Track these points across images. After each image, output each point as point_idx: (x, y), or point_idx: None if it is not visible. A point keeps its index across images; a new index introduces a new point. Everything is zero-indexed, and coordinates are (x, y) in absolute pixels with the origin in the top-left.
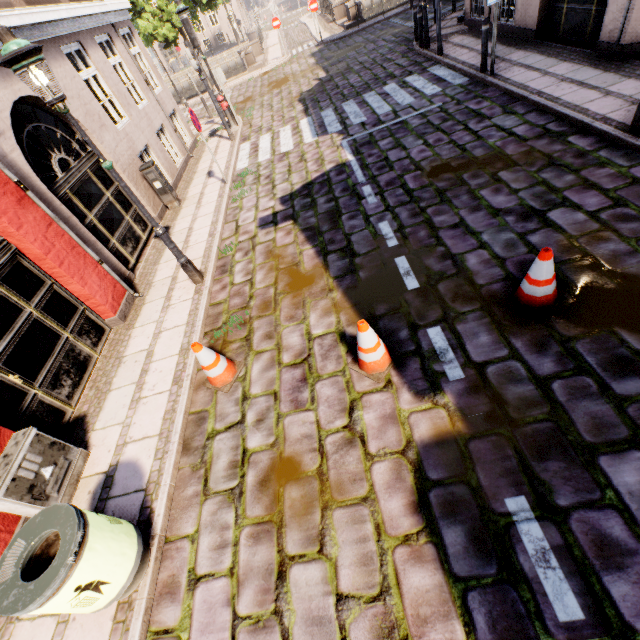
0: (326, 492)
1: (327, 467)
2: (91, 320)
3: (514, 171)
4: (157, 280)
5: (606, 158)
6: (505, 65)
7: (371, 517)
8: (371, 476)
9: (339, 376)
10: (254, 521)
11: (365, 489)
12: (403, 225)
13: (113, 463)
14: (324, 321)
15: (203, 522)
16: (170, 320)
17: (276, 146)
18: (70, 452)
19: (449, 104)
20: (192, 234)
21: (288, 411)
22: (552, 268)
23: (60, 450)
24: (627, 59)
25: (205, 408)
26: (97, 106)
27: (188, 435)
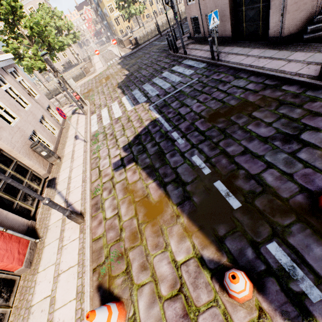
0: None
1: None
2: (1, 279)
3: (261, 111)
4: (51, 223)
5: (313, 96)
6: (223, 55)
7: None
8: None
9: (214, 307)
10: None
11: None
12: (208, 156)
13: None
14: (182, 246)
15: None
16: (65, 261)
17: (112, 114)
18: None
19: (202, 78)
20: (71, 181)
21: None
22: None
23: None
24: (288, 43)
25: None
26: None
27: None
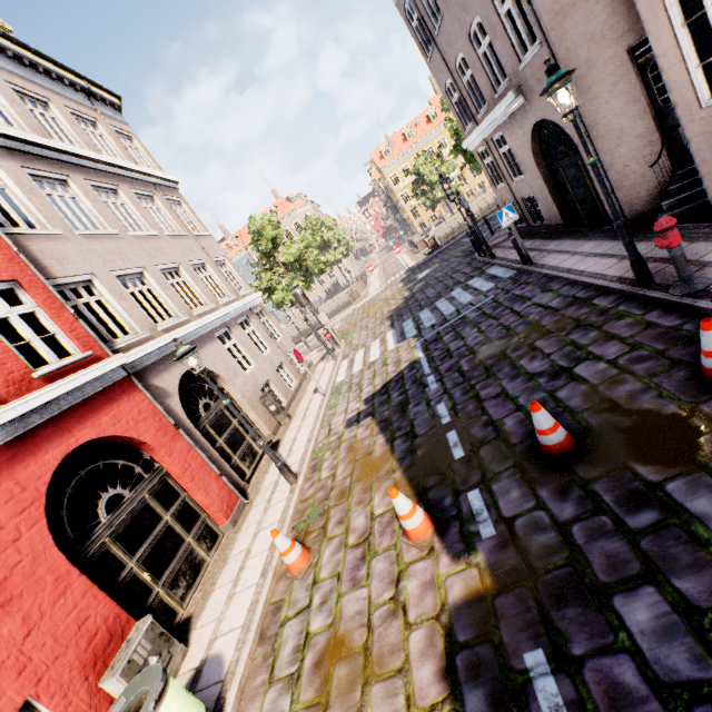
0: (368, 667)
1: (372, 641)
2: (209, 526)
3: (547, 338)
4: (264, 486)
5: (624, 311)
6: (543, 254)
7: (403, 688)
8: (408, 645)
9: (391, 549)
10: (305, 705)
11: (401, 659)
12: (456, 403)
13: (203, 658)
14: (385, 500)
15: (264, 711)
16: (268, 519)
17: (367, 357)
18: (173, 645)
19: (499, 295)
20: (295, 442)
21: (347, 590)
22: (548, 417)
23: (166, 641)
24: (639, 227)
25: (282, 597)
26: (234, 362)
27: (265, 625)
